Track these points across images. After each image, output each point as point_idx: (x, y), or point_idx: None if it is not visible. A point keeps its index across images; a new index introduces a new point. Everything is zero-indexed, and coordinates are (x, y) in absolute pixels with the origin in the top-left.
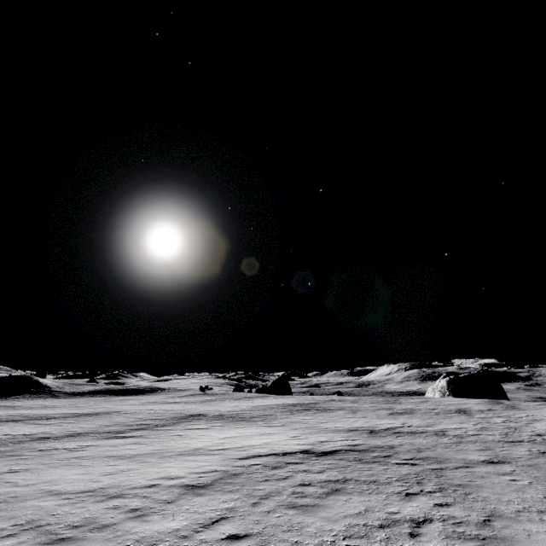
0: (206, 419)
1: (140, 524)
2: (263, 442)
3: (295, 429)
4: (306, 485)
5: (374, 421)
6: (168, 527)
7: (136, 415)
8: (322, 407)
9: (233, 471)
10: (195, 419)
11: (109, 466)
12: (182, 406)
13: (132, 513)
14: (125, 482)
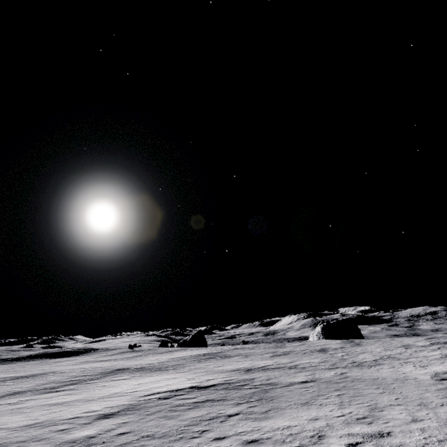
0: (129, 371)
1: (66, 435)
2: (166, 384)
3: (195, 373)
4: (180, 406)
5: (257, 362)
6: (83, 434)
7: (69, 374)
8: (224, 355)
9: (136, 403)
10: (120, 372)
11: (45, 410)
12: (110, 363)
13: (61, 431)
14: (57, 417)
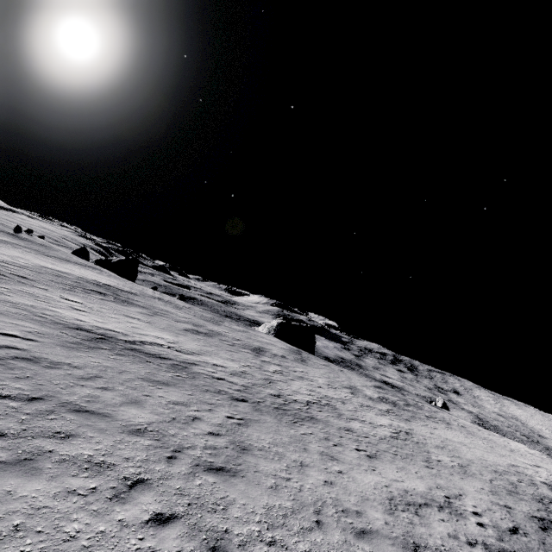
0: None
1: None
2: None
3: None
4: None
5: (149, 329)
6: None
7: None
8: (129, 298)
9: None
10: None
11: None
12: None
13: None
14: None
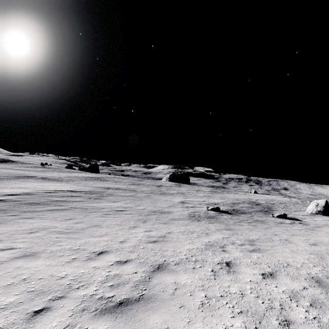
0: (36, 178)
1: None
2: (55, 187)
3: (77, 185)
4: (55, 196)
5: (118, 185)
6: None
7: None
8: (104, 179)
9: (31, 192)
10: (29, 178)
11: None
12: (24, 172)
13: None
14: None
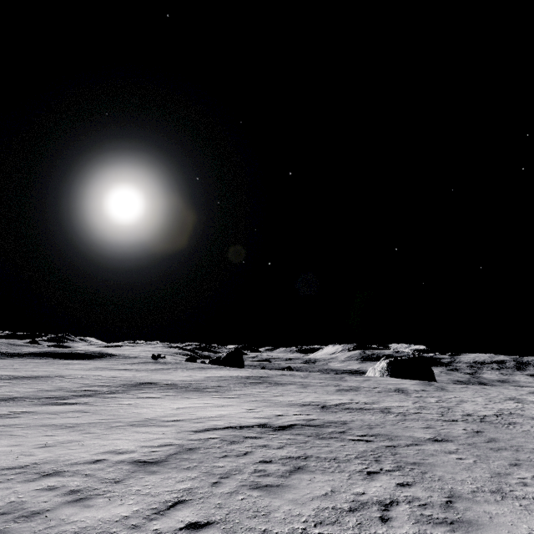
0: (158, 388)
1: (80, 510)
2: (218, 414)
3: (250, 402)
4: (268, 462)
5: (324, 396)
6: (115, 514)
7: (81, 381)
8: (274, 381)
9: (189, 445)
10: (147, 387)
11: (46, 436)
12: (132, 373)
13: (71, 495)
14: (65, 456)
